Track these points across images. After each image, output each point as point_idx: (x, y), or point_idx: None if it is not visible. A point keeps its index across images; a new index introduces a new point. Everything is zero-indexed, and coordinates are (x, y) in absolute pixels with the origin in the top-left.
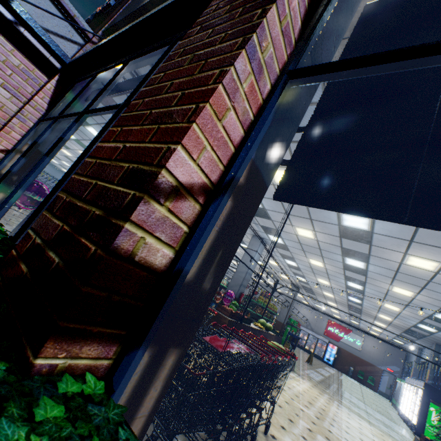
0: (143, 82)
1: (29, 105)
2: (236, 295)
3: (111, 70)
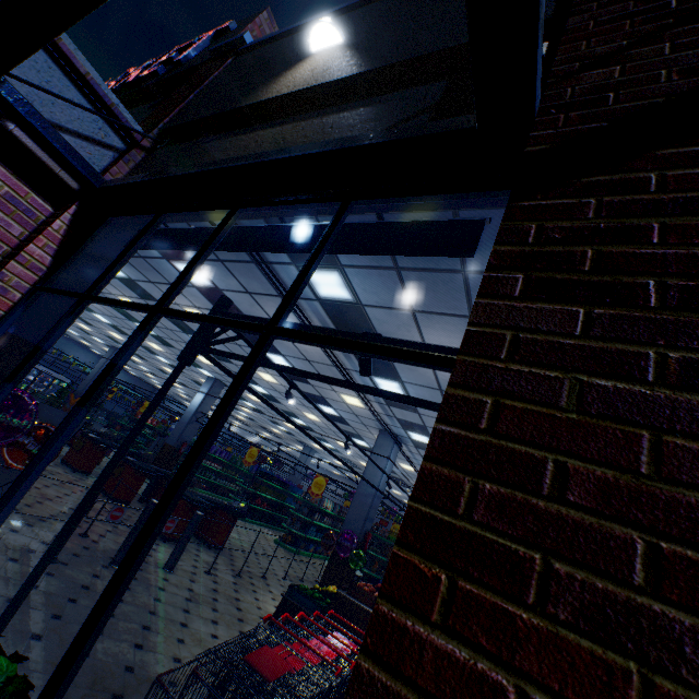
0: (301, 280)
1: (17, 260)
2: (358, 538)
3: (192, 213)
